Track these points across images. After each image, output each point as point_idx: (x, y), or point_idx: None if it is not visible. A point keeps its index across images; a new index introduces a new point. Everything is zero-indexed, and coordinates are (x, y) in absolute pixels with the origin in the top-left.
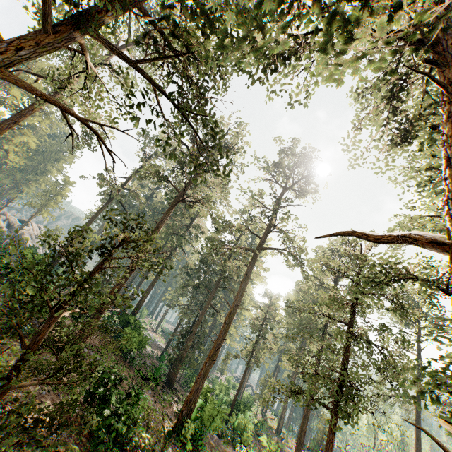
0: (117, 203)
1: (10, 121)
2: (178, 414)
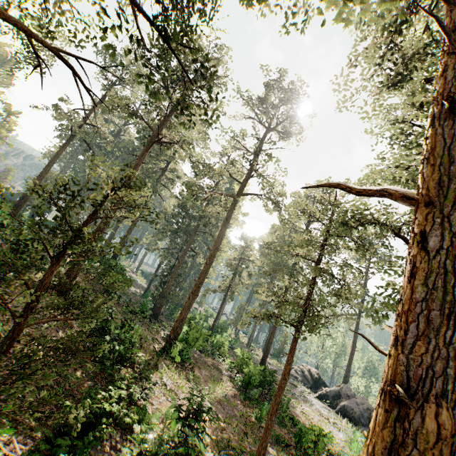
0: (80, 141)
1: None
2: (165, 338)
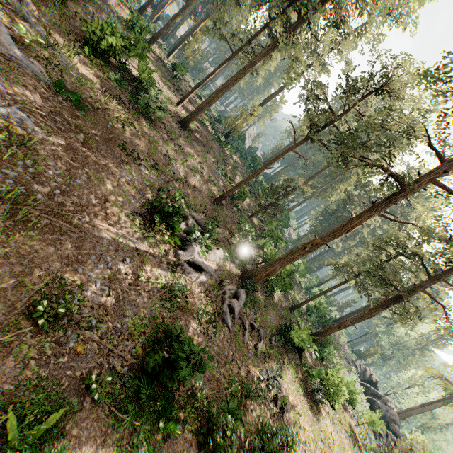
0: None
1: (275, 94)
2: None
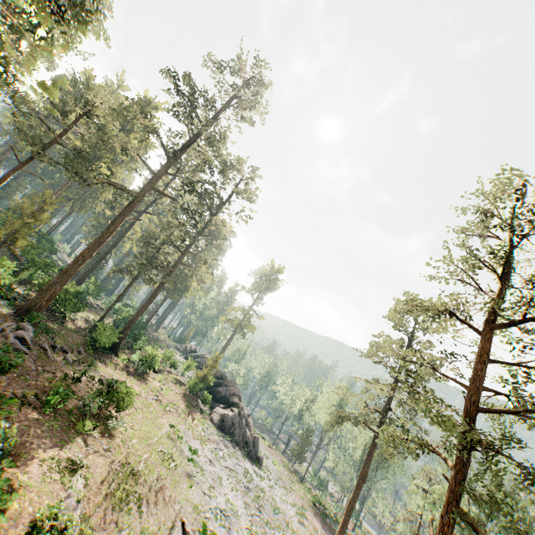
0: None
1: None
2: None
